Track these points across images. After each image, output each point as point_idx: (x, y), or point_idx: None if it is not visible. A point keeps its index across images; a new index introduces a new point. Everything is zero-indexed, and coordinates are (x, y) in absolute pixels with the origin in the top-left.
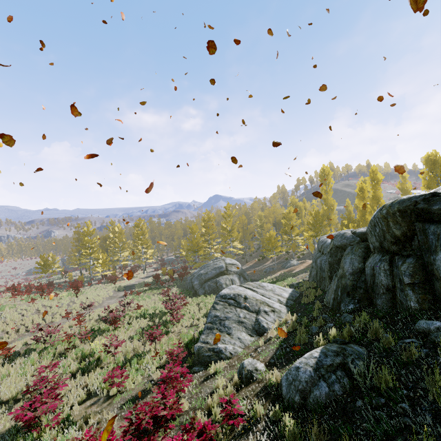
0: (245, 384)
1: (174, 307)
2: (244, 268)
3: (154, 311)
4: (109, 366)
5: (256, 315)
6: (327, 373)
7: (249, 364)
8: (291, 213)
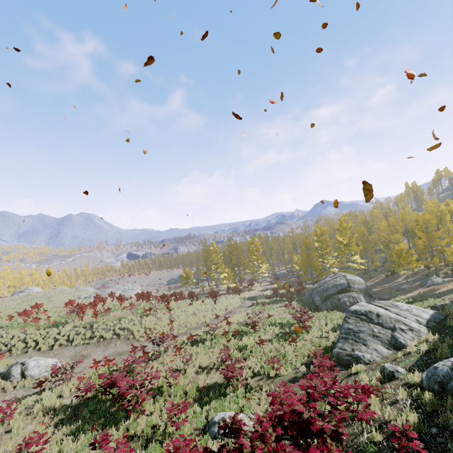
0: (388, 380)
1: (303, 319)
2: (368, 285)
3: (281, 321)
4: (262, 358)
5: (391, 331)
6: None
7: (390, 366)
8: (428, 220)
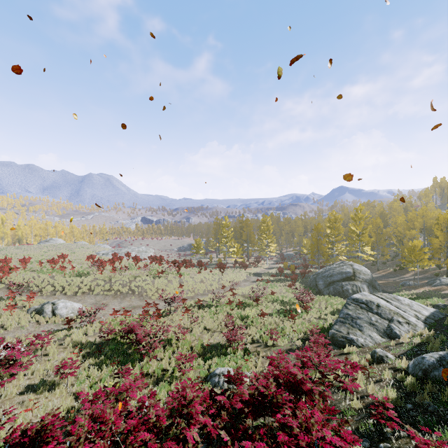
0: (376, 363)
1: (304, 299)
2: (374, 276)
3: (283, 299)
4: (262, 328)
5: (388, 322)
6: (447, 365)
7: (381, 351)
8: None
